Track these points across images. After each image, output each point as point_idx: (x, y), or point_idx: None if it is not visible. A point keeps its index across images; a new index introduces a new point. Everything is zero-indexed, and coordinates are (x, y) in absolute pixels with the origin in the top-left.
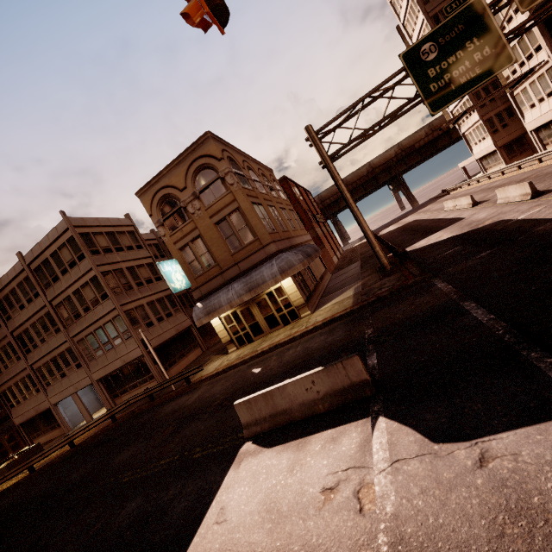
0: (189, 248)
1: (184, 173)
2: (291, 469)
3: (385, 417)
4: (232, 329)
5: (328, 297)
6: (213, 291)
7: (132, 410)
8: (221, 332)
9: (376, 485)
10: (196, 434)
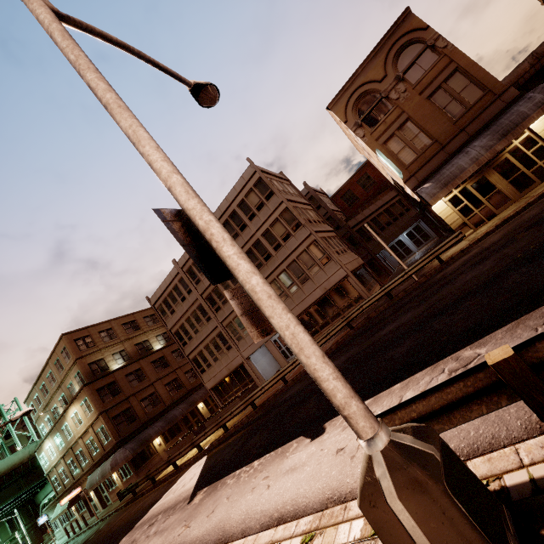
0: (395, 138)
1: (382, 63)
2: None
3: None
4: (462, 211)
5: None
6: (433, 172)
7: (366, 317)
8: (448, 217)
9: None
10: None
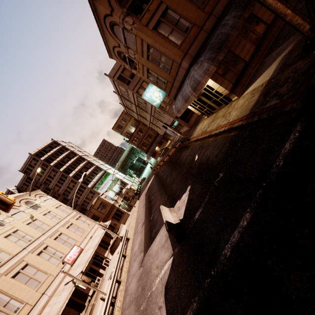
0: (150, 76)
1: (110, 36)
2: (161, 247)
3: (172, 258)
4: (199, 108)
5: (263, 64)
6: (176, 94)
7: (180, 144)
8: (194, 111)
9: (157, 279)
10: (172, 192)
